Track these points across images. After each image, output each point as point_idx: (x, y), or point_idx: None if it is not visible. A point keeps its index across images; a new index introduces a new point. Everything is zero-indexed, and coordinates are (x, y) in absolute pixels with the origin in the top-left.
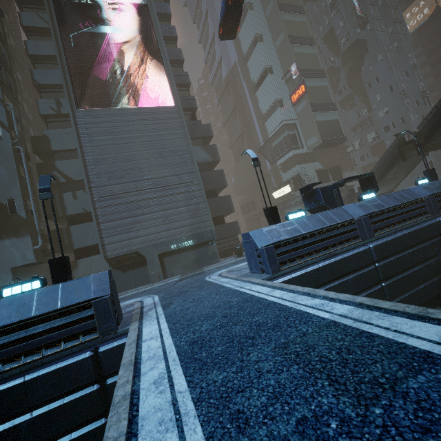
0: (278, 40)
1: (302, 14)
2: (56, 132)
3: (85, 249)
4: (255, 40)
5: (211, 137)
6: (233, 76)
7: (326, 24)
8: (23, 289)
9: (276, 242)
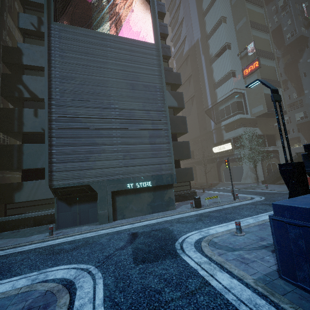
0: (239, 23)
1: (261, 7)
2: (31, 47)
3: (35, 170)
4: (219, 21)
5: (179, 85)
6: (193, 50)
7: (275, 22)
8: None
9: None
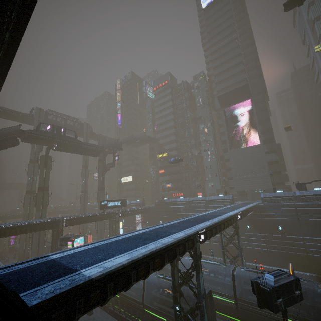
0: None
1: None
2: (225, 154)
3: (231, 187)
4: None
5: (280, 148)
6: None
7: None
8: (221, 195)
9: (265, 196)
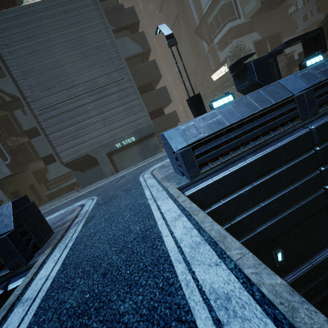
0: None
1: None
2: None
3: (50, 156)
4: None
5: (137, 23)
6: None
7: None
8: None
9: (194, 142)
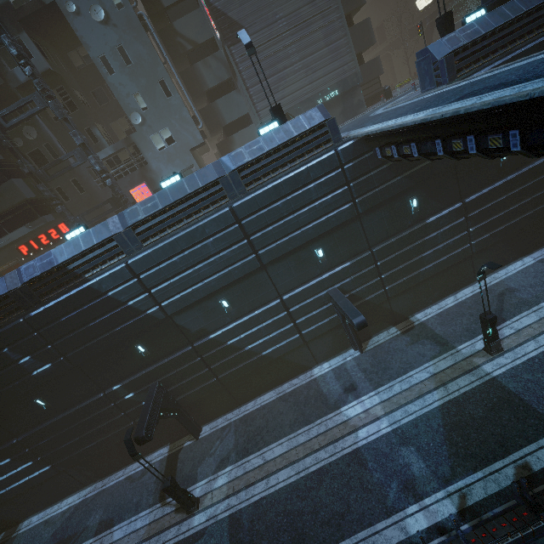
0: None
1: None
2: None
3: (231, 125)
4: None
5: None
6: None
7: None
8: (270, 128)
9: (455, 49)
